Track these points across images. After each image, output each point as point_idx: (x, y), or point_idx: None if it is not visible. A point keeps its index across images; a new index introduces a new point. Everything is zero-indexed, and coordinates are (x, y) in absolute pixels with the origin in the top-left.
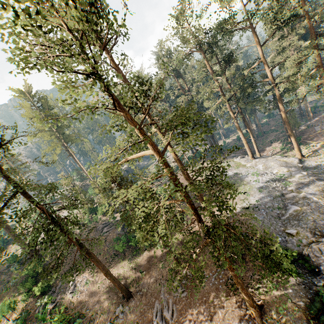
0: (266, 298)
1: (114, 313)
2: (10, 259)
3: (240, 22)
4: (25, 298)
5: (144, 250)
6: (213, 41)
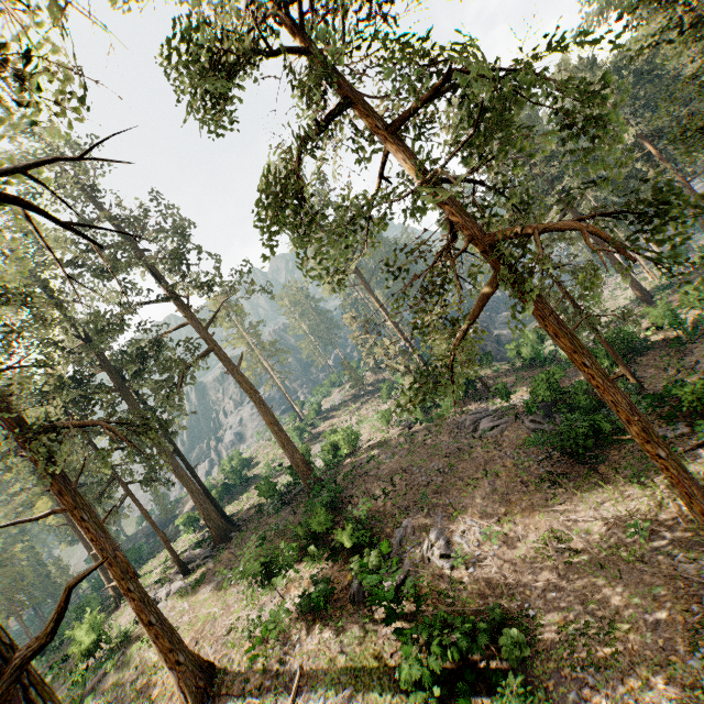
0: None
1: (697, 630)
2: (262, 488)
3: None
4: (315, 552)
5: (698, 445)
6: None
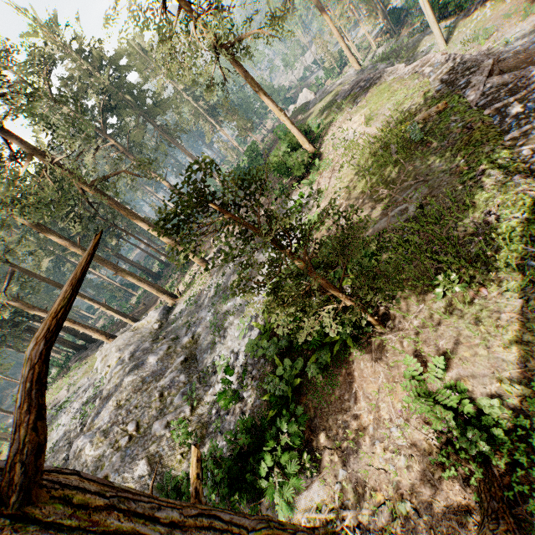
0: None
1: None
2: None
3: None
4: None
5: None
6: None
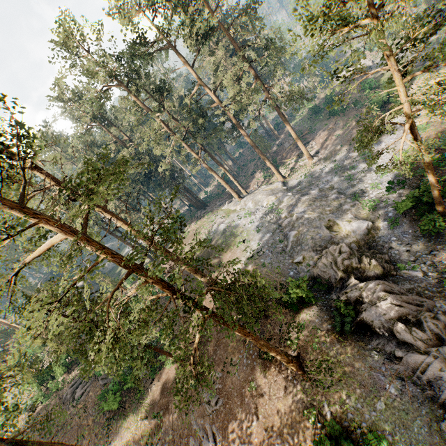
0: (299, 344)
1: None
2: None
3: (154, 42)
4: None
5: (151, 382)
6: (132, 70)
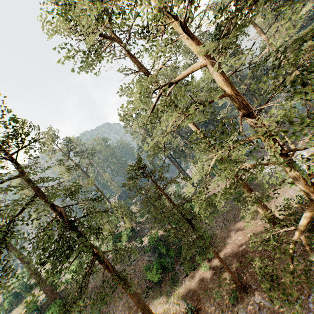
0: None
1: None
2: (29, 306)
3: None
4: None
5: (185, 276)
6: None
